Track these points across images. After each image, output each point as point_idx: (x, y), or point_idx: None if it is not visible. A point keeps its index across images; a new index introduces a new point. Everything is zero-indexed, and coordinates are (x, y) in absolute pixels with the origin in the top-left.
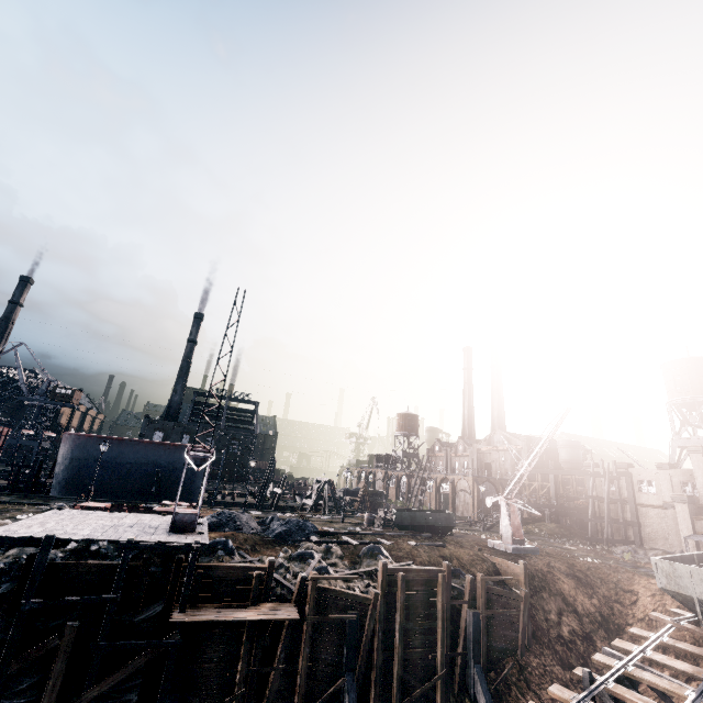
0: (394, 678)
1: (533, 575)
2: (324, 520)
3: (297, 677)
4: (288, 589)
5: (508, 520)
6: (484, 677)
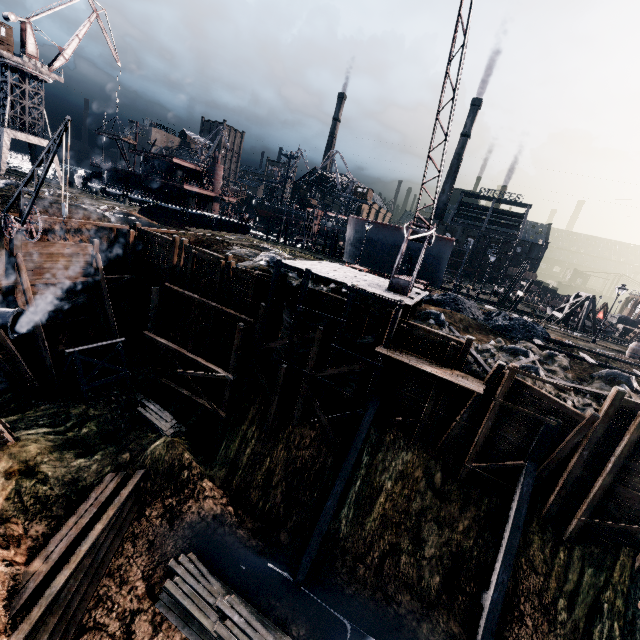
0: (589, 496)
1: None
2: (567, 334)
3: (476, 437)
4: (483, 369)
5: None
6: None
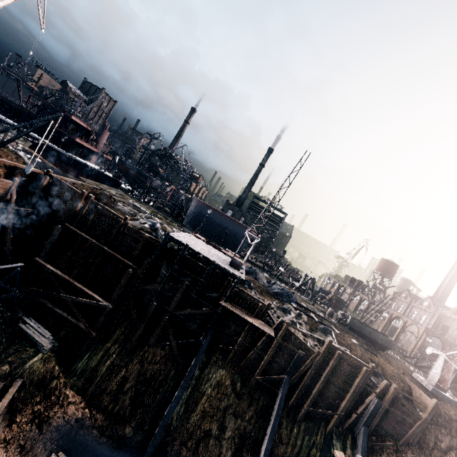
0: (311, 395)
1: (440, 413)
2: (302, 298)
3: (262, 360)
4: (272, 320)
5: (439, 370)
6: (367, 435)
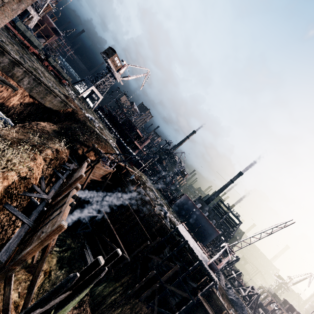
0: None
1: None
2: (248, 311)
3: None
4: None
5: None
6: None
